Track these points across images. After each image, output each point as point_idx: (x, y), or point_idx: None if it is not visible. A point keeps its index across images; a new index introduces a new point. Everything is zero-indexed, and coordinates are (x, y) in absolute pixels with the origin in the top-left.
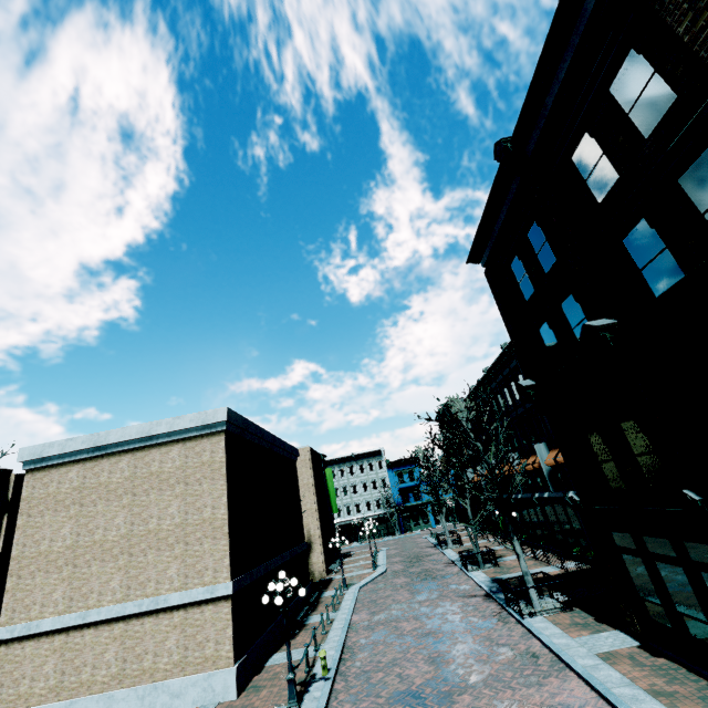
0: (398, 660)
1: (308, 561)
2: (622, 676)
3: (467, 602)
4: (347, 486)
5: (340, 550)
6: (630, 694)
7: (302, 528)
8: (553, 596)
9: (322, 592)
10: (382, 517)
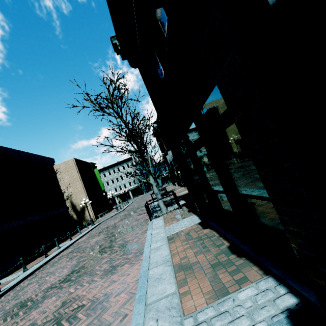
0: (58, 269)
1: (84, 215)
2: (168, 253)
3: (138, 217)
4: (118, 177)
5: (86, 206)
6: (159, 273)
7: (62, 200)
8: (177, 203)
9: (82, 229)
10: (137, 187)
